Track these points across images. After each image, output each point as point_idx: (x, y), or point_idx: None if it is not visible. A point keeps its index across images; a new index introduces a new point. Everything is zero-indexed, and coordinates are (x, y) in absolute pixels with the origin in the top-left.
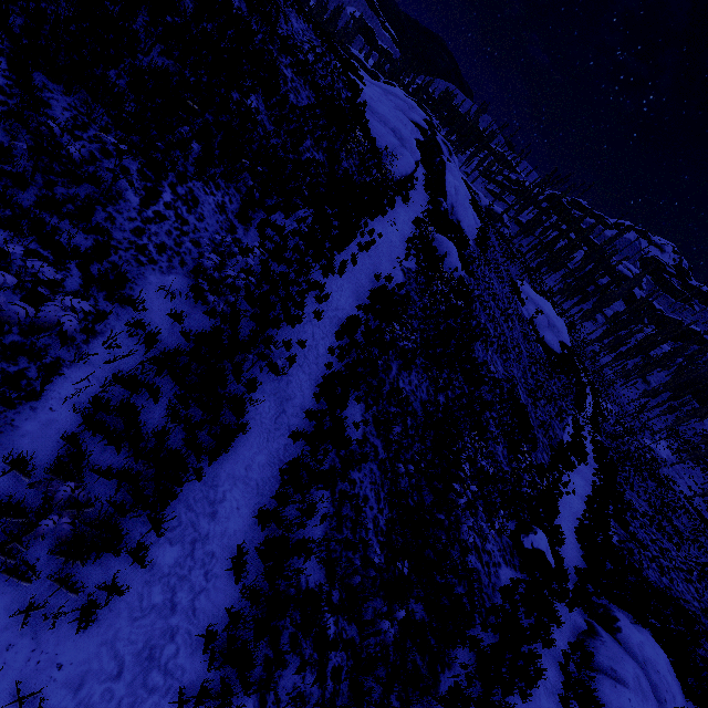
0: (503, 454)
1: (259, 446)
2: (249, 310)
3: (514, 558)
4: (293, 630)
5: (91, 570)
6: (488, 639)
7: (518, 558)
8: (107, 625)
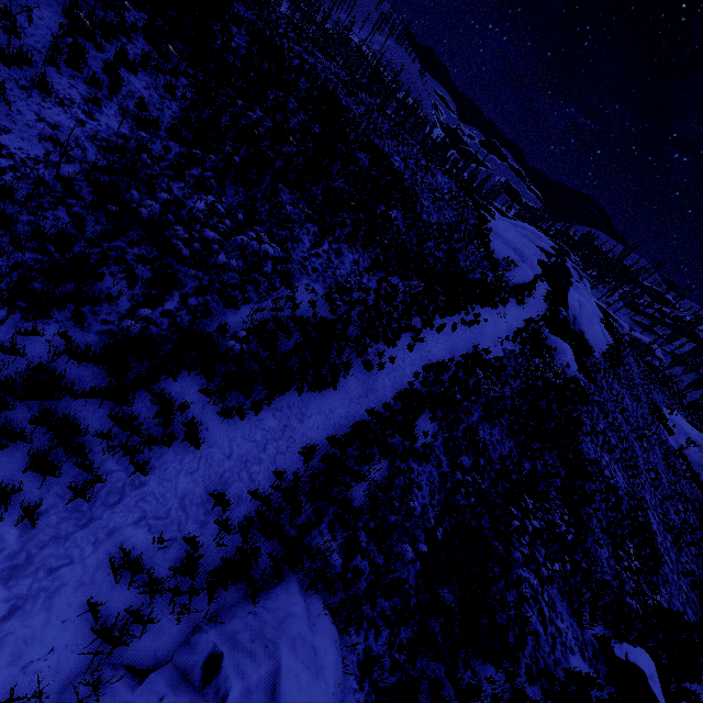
0: (609, 562)
1: (342, 404)
2: (358, 324)
3: (599, 663)
4: (333, 519)
5: (233, 398)
6: (533, 696)
7: (605, 667)
8: (232, 430)
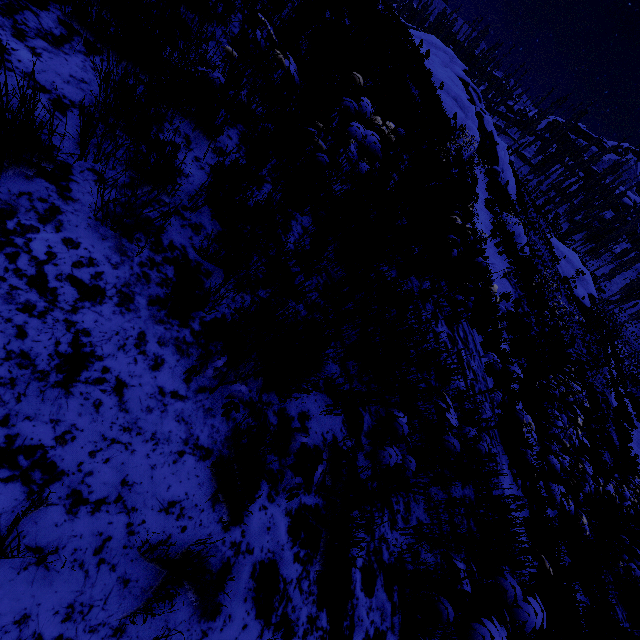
0: (608, 458)
1: None
2: None
3: None
4: None
5: None
6: None
7: None
8: None
